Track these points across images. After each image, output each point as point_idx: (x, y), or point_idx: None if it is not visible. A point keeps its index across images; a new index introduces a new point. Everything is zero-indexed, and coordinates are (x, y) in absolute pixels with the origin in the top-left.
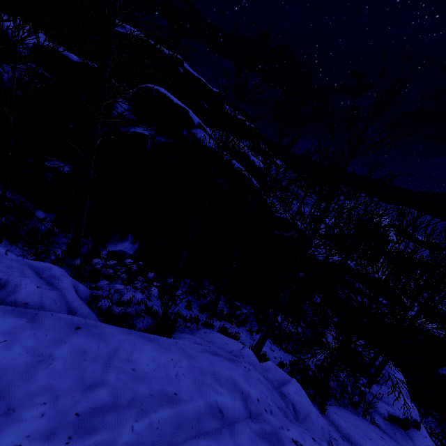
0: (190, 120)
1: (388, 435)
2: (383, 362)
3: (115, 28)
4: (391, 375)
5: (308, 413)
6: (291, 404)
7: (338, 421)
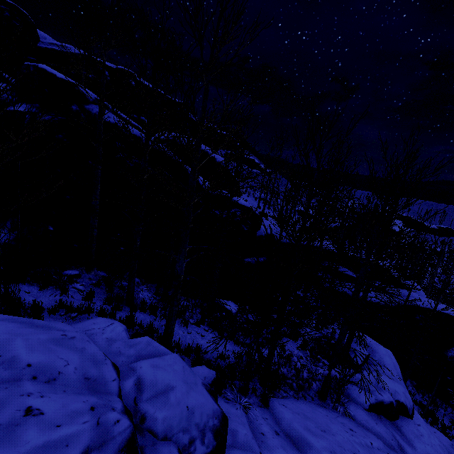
0: (82, 95)
1: (365, 427)
2: (340, 334)
3: (51, 47)
4: (379, 358)
5: (167, 390)
6: (138, 379)
7: (281, 414)
